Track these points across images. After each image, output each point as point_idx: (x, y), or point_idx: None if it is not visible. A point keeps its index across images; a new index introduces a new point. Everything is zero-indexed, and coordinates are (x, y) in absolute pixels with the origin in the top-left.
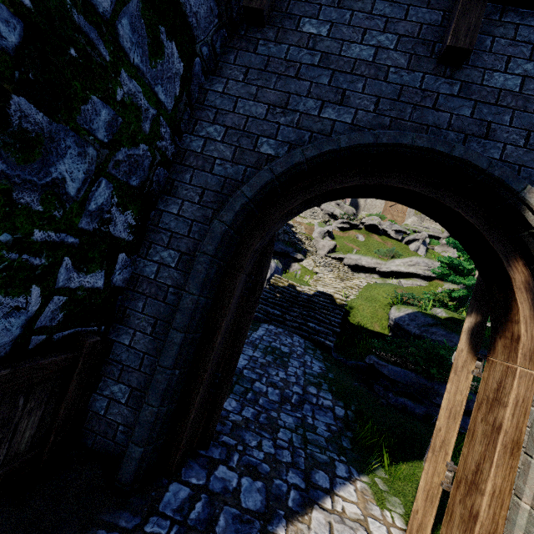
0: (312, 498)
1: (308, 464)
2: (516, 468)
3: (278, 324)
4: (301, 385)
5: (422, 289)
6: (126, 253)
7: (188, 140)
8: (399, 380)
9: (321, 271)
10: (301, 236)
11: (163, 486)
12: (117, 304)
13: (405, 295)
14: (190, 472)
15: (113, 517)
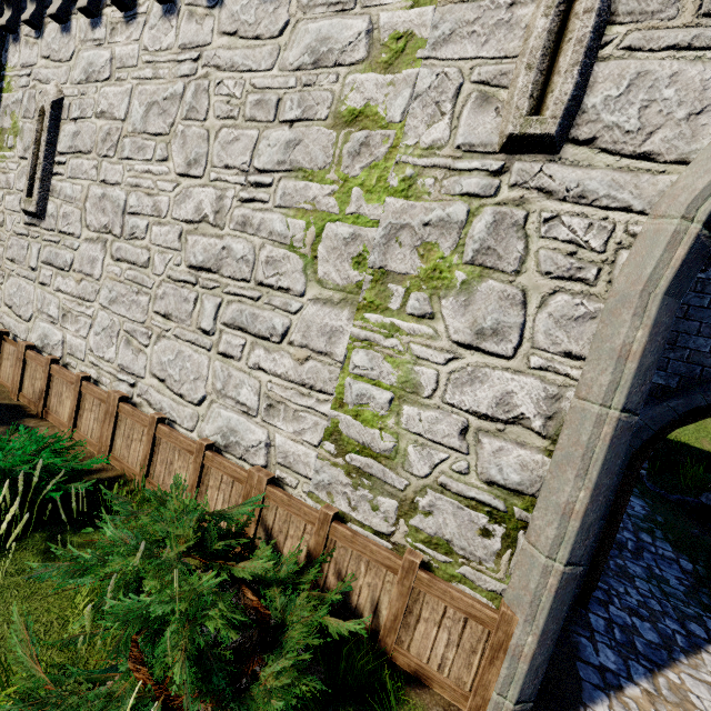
0: (696, 643)
1: (678, 615)
2: None
3: None
4: (631, 530)
5: None
6: None
7: None
8: None
9: None
10: None
11: (585, 614)
12: None
13: None
14: (593, 607)
15: (574, 628)
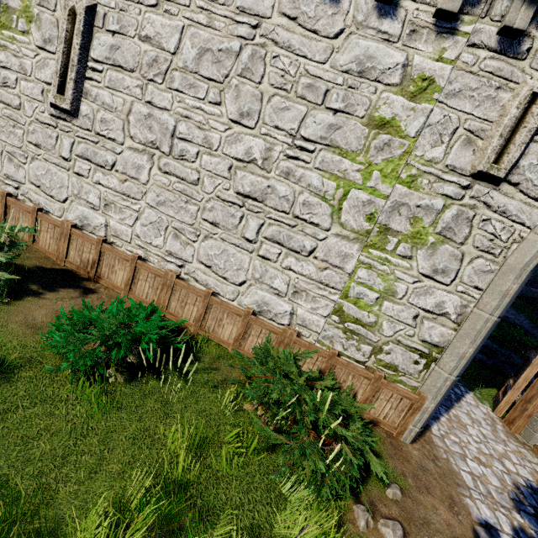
0: (458, 397)
1: None
2: None
3: None
4: None
5: None
6: None
7: None
8: None
9: None
10: None
11: None
12: None
13: None
14: None
15: None
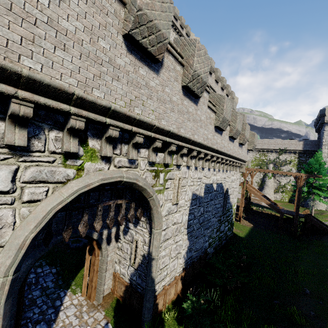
0: (58, 311)
1: (52, 302)
2: (98, 274)
3: None
4: (33, 271)
5: None
6: None
7: None
8: None
9: None
10: None
11: None
12: None
13: None
14: None
15: None
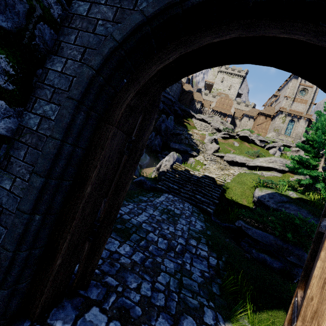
0: None
1: (179, 308)
2: None
3: (175, 194)
4: (185, 238)
5: (278, 178)
6: (6, 101)
7: (76, 5)
8: (260, 240)
9: (208, 163)
10: (196, 141)
11: None
12: (2, 152)
13: (266, 181)
14: (59, 313)
15: None
